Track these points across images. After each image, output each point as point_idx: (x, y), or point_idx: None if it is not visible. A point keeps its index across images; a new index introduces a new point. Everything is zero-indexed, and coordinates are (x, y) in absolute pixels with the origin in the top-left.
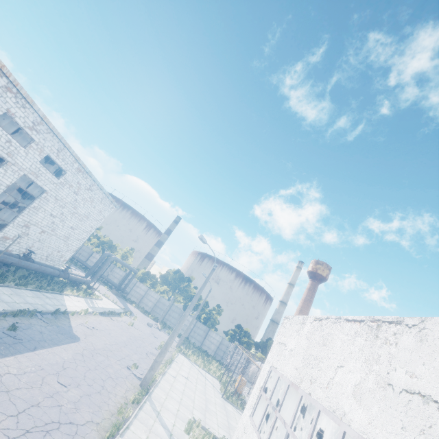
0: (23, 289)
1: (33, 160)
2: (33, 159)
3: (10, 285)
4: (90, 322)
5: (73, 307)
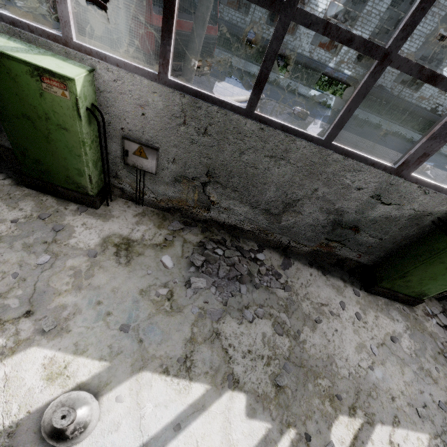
0: (416, 133)
1: None
2: None
3: (405, 126)
4: None
5: None
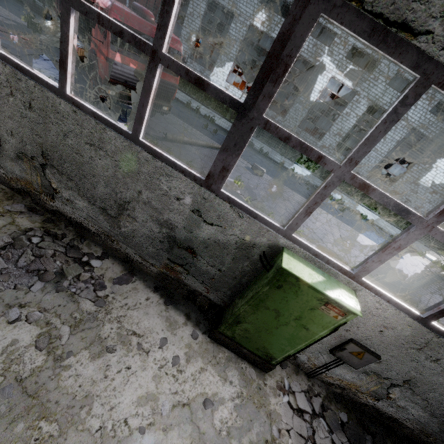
0: (383, 220)
1: (422, 112)
2: (422, 110)
3: (372, 211)
4: (442, 274)
5: (432, 258)
